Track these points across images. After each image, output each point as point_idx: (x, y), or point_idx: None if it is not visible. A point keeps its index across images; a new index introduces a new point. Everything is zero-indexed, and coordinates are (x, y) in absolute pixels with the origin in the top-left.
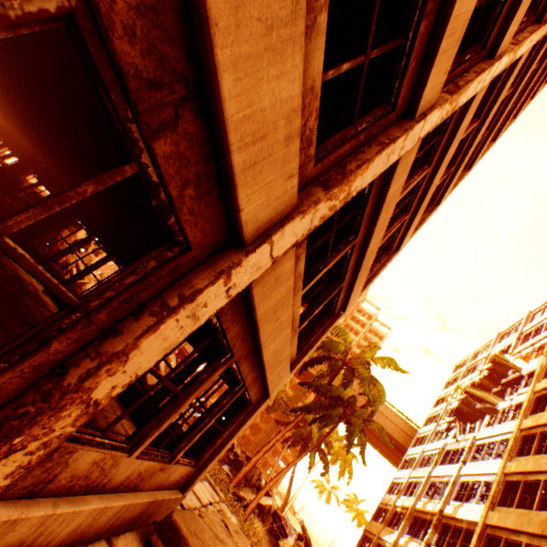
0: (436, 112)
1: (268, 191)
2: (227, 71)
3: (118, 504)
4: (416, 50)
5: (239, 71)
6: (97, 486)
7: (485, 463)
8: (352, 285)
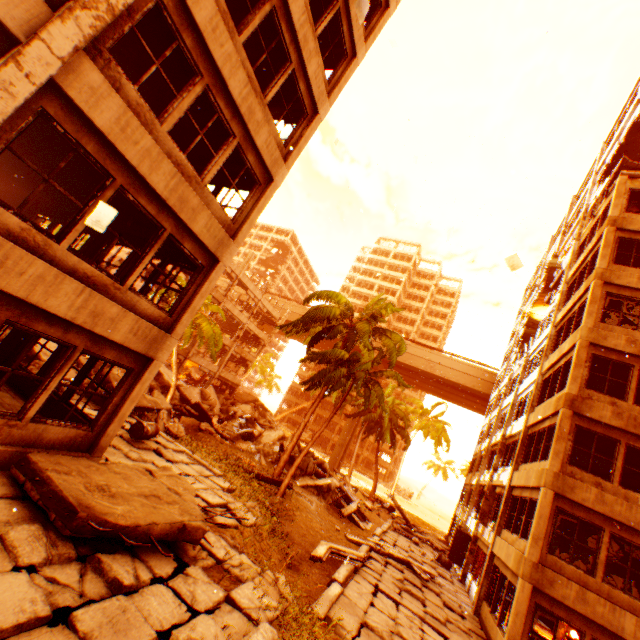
0: (61, 25)
1: None
2: None
3: None
4: None
5: None
6: None
7: (531, 374)
8: (191, 231)
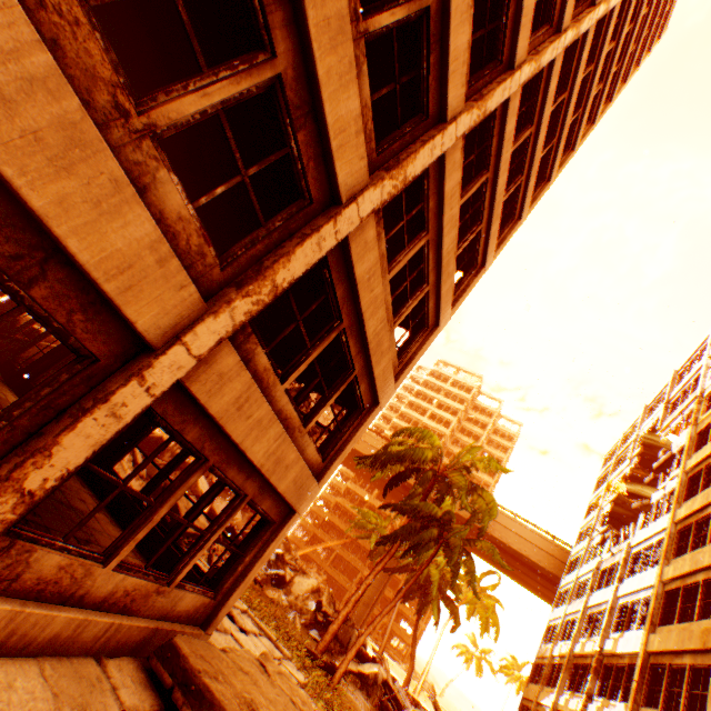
0: (372, 192)
1: (161, 303)
2: (70, 237)
3: (103, 620)
4: (308, 154)
5: (82, 234)
6: (74, 597)
7: (641, 575)
8: (371, 372)
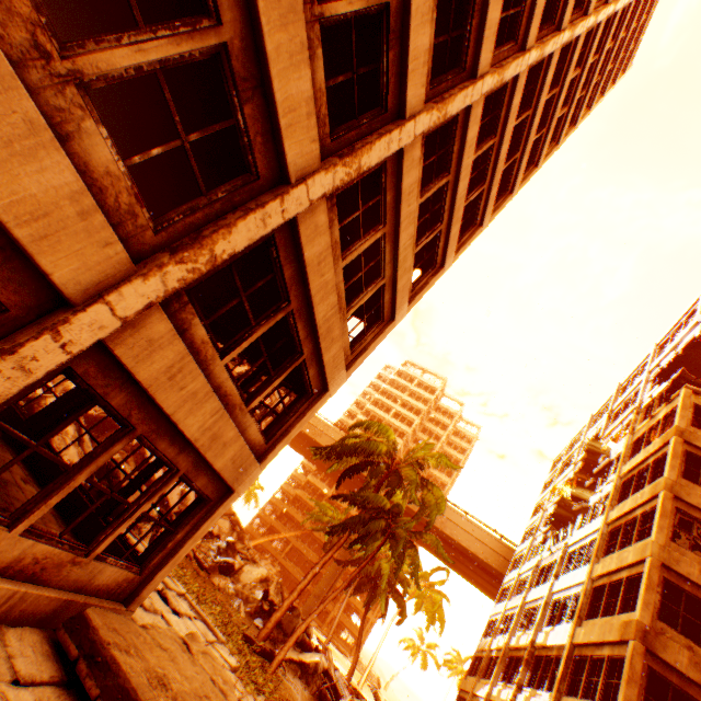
0: (323, 176)
1: (82, 257)
2: None
3: (5, 587)
4: (255, 128)
5: None
6: None
7: (574, 572)
8: (321, 358)
